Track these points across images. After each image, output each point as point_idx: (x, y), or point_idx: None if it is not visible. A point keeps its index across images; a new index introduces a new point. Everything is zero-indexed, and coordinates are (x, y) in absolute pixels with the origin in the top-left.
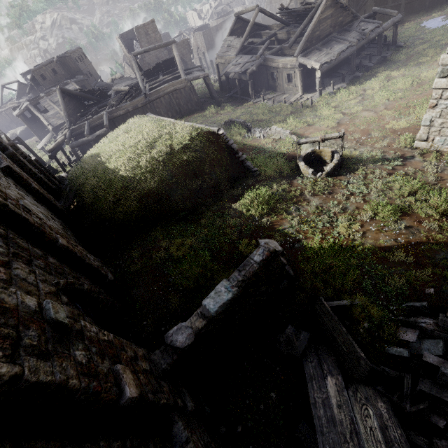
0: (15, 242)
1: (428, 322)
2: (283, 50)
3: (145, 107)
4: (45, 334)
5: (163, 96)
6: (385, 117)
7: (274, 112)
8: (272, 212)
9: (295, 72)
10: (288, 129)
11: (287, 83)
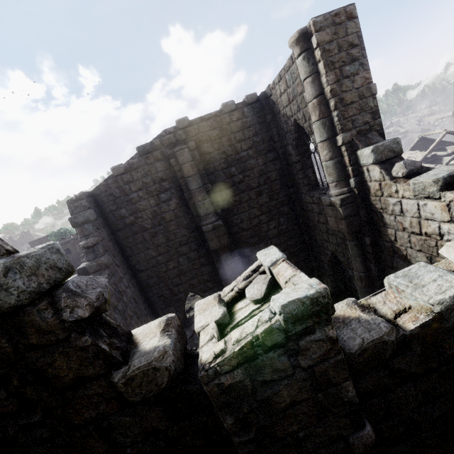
0: None
1: None
2: None
3: None
4: None
5: None
6: None
7: None
8: None
9: None
10: None
11: None
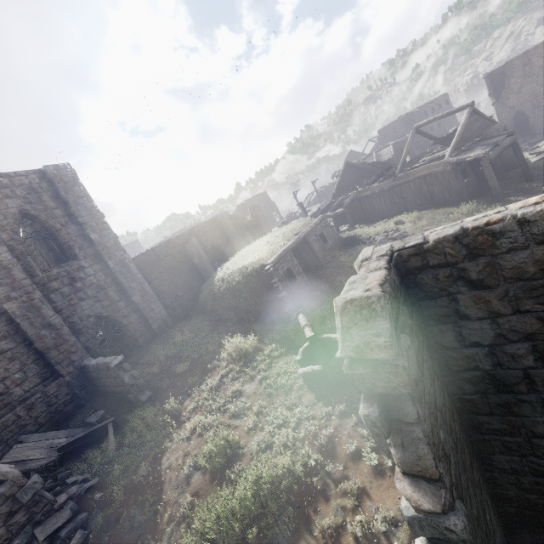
0: (106, 292)
1: (73, 489)
2: None
3: (391, 190)
4: (41, 322)
5: (413, 181)
6: None
7: None
8: (229, 363)
9: None
10: None
11: None
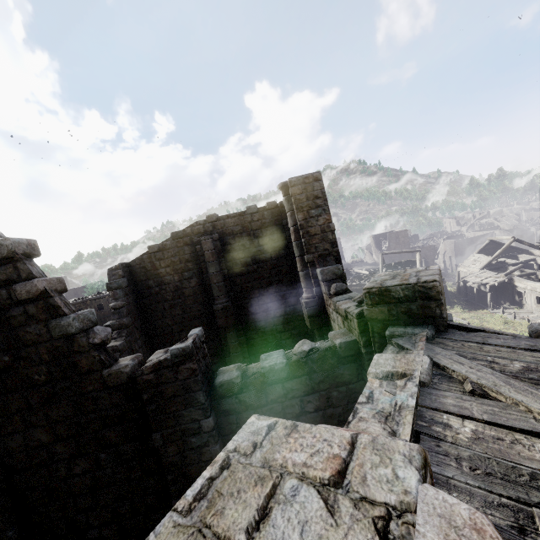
0: None
1: None
2: (538, 275)
3: None
4: None
5: None
6: None
7: (511, 325)
8: None
9: None
10: None
11: (536, 304)
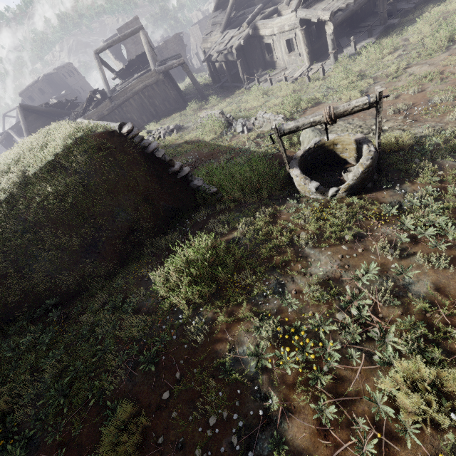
0: None
1: None
2: (280, 11)
3: (112, 114)
4: None
5: (132, 97)
6: (454, 67)
7: (271, 95)
8: (222, 295)
9: (296, 34)
10: (285, 114)
11: (287, 54)
